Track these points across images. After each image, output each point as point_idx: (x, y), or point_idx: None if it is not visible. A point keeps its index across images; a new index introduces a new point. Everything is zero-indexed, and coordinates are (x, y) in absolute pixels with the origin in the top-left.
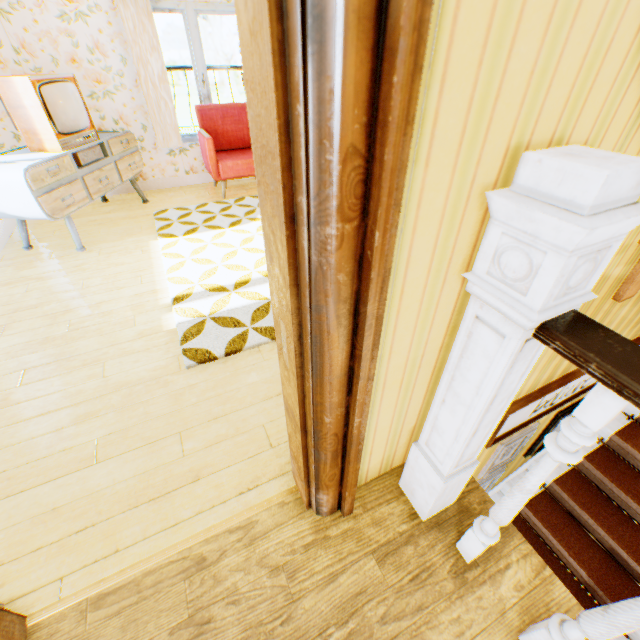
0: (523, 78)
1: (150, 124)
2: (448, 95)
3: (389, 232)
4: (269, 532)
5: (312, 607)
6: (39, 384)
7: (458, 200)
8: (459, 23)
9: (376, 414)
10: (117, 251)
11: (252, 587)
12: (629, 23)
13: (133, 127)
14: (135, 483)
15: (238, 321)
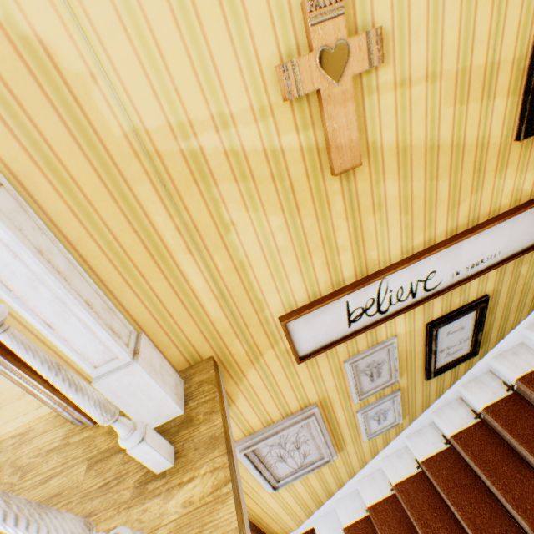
0: None
1: None
2: None
3: None
4: (35, 438)
5: None
6: None
7: None
8: None
9: None
10: None
11: None
12: None
13: None
14: None
15: None
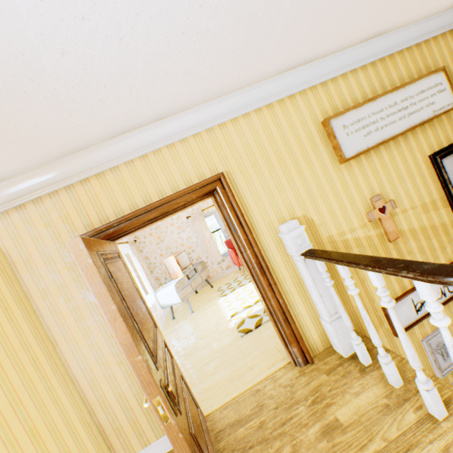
0: (274, 215)
1: (209, 255)
2: (260, 225)
3: (257, 248)
4: (281, 376)
5: (300, 393)
6: (190, 357)
7: (276, 238)
8: (255, 217)
9: (296, 306)
10: (205, 308)
11: (277, 392)
12: (291, 198)
13: (203, 258)
14: (230, 375)
15: (258, 315)
